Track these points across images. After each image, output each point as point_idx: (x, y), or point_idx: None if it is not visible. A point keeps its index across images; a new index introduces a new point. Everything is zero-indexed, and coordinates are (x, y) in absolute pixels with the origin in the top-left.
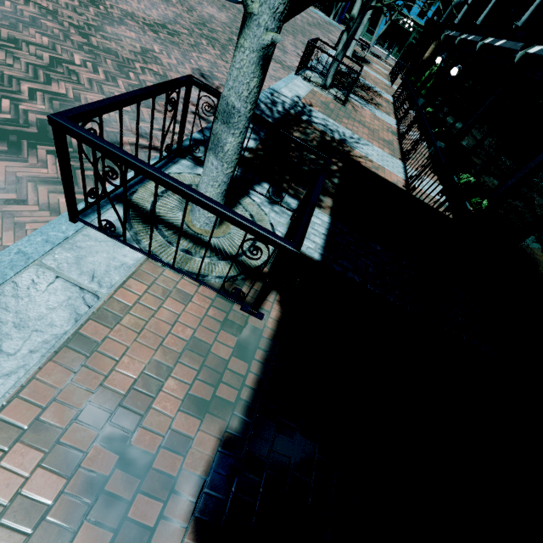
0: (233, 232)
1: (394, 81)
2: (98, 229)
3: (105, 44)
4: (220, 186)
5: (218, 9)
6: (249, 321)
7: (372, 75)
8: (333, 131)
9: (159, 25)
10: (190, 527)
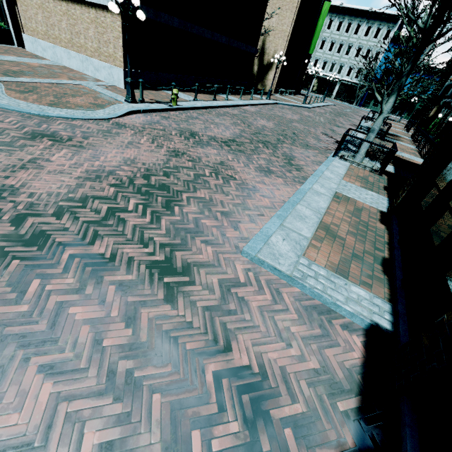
0: (365, 164)
1: (409, 130)
2: (339, 158)
3: (296, 128)
4: (366, 148)
5: (307, 112)
6: (380, 176)
7: (392, 129)
8: (383, 148)
9: (300, 121)
10: (384, 190)
